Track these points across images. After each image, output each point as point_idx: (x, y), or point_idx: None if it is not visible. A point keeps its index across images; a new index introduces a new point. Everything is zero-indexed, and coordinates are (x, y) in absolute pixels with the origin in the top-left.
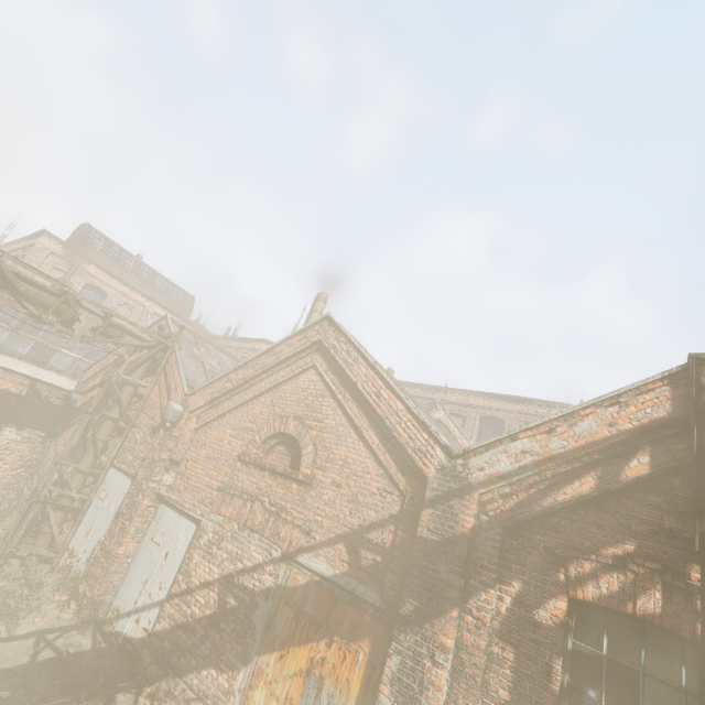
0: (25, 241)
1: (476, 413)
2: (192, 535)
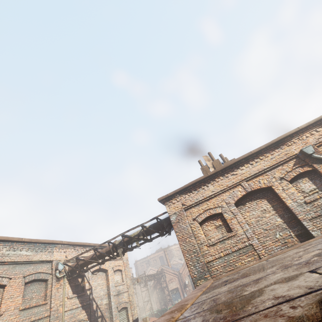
0: None
1: (157, 257)
2: None
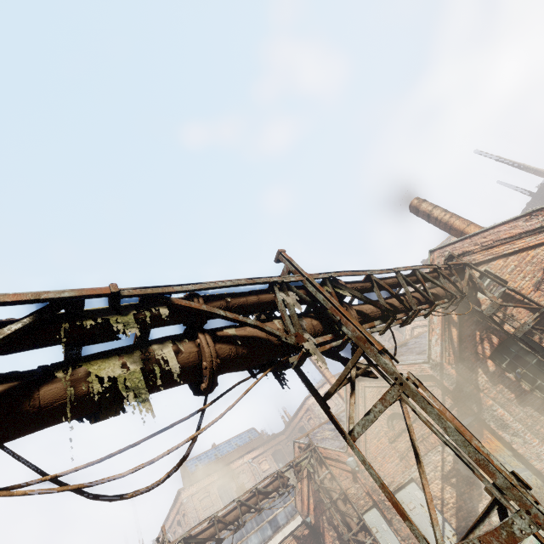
0: (174, 509)
1: None
2: (417, 487)
